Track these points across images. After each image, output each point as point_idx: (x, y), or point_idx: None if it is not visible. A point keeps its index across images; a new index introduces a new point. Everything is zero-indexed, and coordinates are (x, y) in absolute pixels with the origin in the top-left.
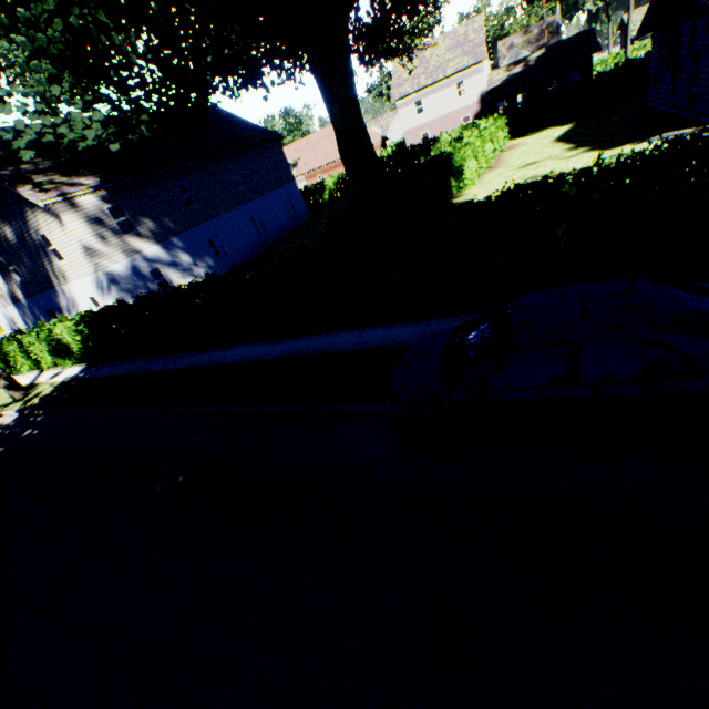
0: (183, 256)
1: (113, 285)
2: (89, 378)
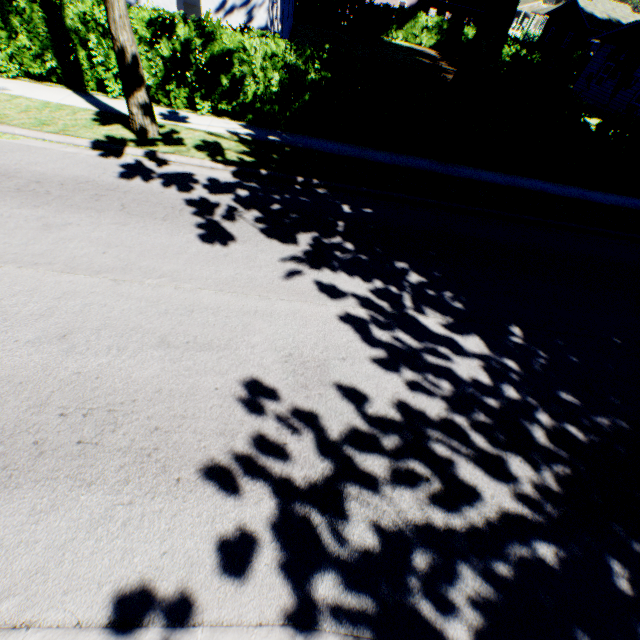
0: (279, 5)
1: (268, 4)
2: (313, 150)
